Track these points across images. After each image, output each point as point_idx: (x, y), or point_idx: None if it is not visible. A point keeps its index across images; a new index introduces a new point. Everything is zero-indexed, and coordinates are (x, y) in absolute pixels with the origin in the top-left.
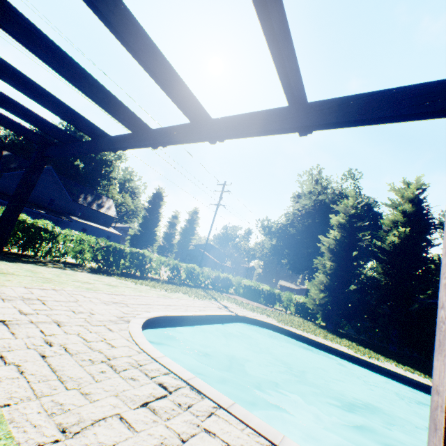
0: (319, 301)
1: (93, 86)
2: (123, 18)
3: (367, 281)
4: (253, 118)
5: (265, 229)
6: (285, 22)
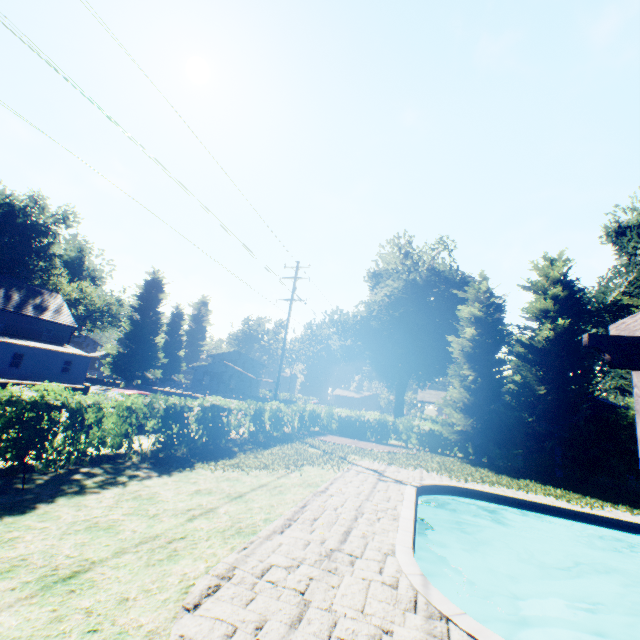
0: (465, 428)
1: None
2: None
3: (517, 391)
4: None
5: (337, 325)
6: None
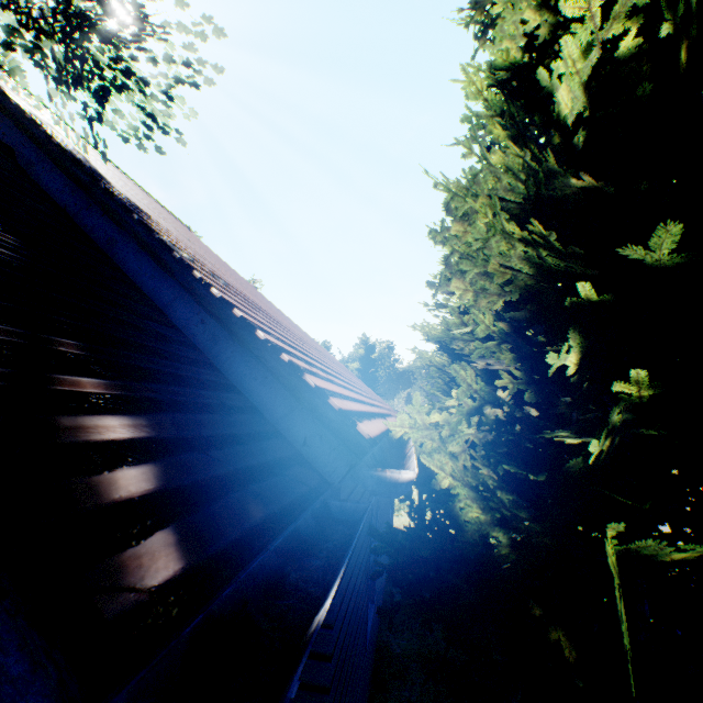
0: None
1: None
2: None
3: None
4: None
5: None
6: None
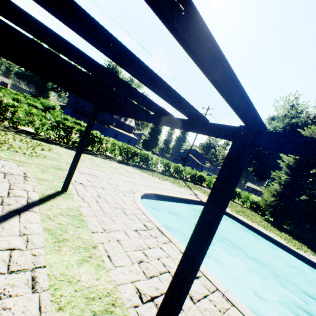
0: (269, 203)
1: (116, 95)
2: (124, 87)
3: None
4: (176, 120)
5: None
6: (179, 96)
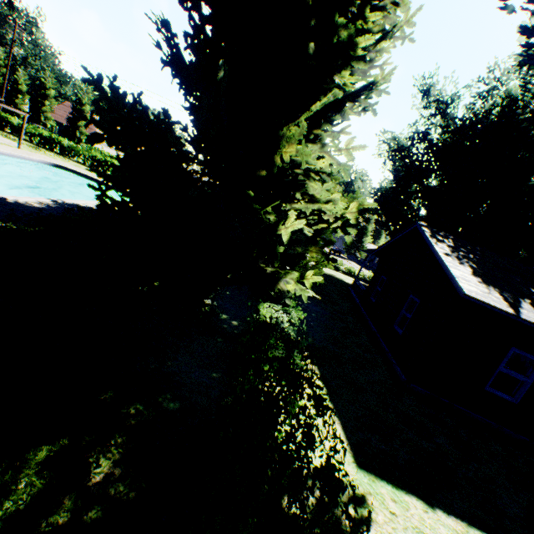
0: None
1: None
2: None
3: None
4: None
5: None
6: None
